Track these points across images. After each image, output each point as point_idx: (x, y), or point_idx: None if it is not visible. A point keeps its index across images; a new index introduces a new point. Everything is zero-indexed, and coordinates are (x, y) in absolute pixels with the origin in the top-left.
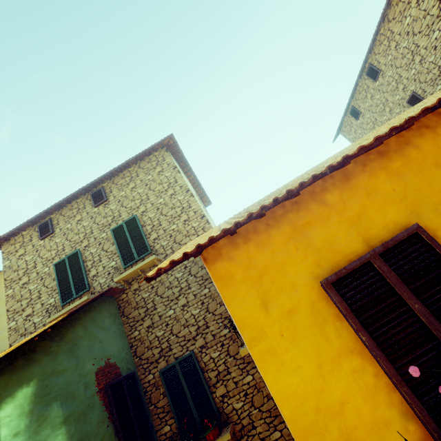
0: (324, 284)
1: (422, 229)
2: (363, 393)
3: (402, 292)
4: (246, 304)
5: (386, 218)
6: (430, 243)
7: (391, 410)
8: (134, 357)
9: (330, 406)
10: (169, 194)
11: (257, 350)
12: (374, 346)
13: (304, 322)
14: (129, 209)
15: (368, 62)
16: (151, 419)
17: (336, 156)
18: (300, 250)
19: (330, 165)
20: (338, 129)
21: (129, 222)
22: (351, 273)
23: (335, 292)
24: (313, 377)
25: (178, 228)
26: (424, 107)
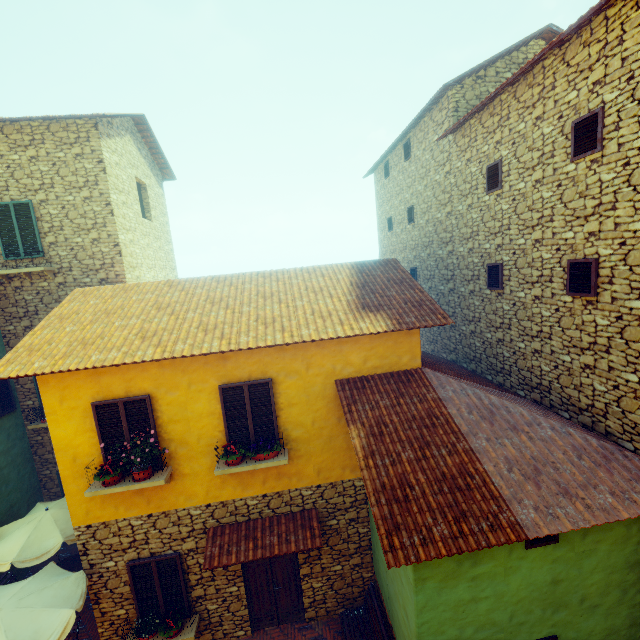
0: (92, 405)
1: (149, 399)
2: (90, 444)
3: (123, 419)
4: (52, 398)
5: (143, 386)
6: (147, 405)
7: (98, 451)
8: (6, 346)
9: (74, 445)
10: (83, 196)
11: (50, 418)
12: (99, 433)
13: (78, 414)
14: (22, 187)
15: (410, 135)
16: (16, 393)
17: (156, 331)
18: (92, 383)
19: (105, 365)
20: (370, 171)
21: (19, 206)
22: (107, 404)
23: (95, 410)
24: (72, 434)
25: (84, 244)
26: (165, 357)
